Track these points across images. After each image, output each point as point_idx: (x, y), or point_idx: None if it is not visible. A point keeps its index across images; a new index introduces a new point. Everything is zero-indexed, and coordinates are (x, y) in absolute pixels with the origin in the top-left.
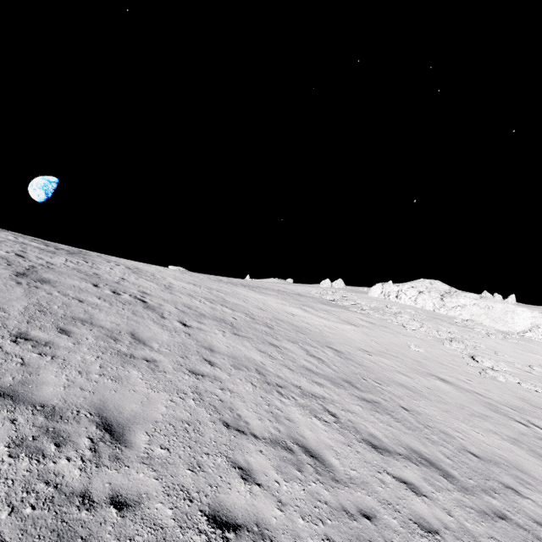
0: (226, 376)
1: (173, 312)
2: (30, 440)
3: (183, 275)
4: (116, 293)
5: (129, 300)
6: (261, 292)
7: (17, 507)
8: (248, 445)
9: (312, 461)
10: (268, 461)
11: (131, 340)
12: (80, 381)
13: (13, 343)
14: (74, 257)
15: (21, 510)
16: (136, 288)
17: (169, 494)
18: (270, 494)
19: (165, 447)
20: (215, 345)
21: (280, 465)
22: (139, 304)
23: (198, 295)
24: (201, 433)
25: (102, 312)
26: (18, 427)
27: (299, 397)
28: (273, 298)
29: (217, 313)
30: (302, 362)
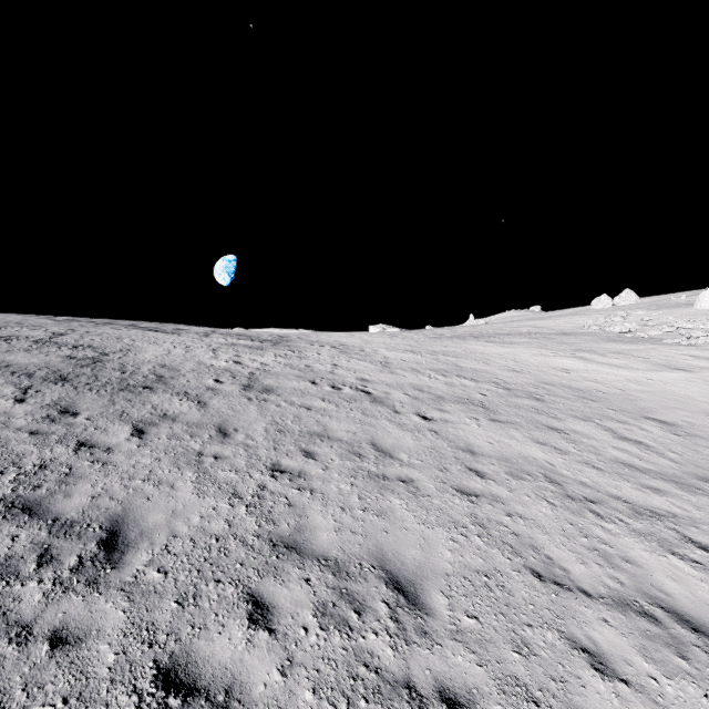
0: (506, 492)
1: (404, 401)
2: (330, 607)
3: (394, 340)
4: (336, 388)
5: (352, 395)
6: (503, 342)
7: (351, 698)
8: (582, 610)
9: (697, 639)
10: (622, 638)
11: (375, 453)
12: (347, 521)
13: (272, 479)
14: (280, 349)
15: (356, 702)
16: (353, 375)
17: (505, 692)
18: (650, 701)
19: (472, 615)
20: (473, 443)
21: (646, 646)
22: (364, 398)
23: (423, 367)
24: (509, 590)
25: (332, 420)
26: (314, 589)
27: (630, 518)
28: (525, 348)
29: (457, 391)
30: (612, 453)
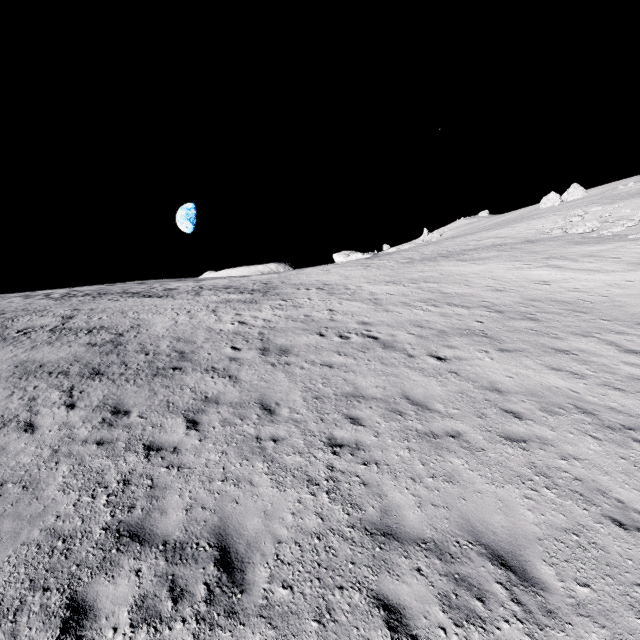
0: (550, 432)
1: (411, 342)
2: (453, 597)
3: (370, 272)
4: (344, 337)
5: (361, 343)
6: (474, 259)
7: None
8: None
9: None
10: None
11: (412, 407)
12: (423, 493)
13: (335, 456)
14: (272, 300)
15: None
16: (352, 319)
17: None
18: None
19: (582, 582)
20: (494, 379)
21: None
22: (374, 345)
23: (411, 299)
24: (601, 546)
25: (357, 375)
26: (429, 579)
27: None
28: (498, 263)
29: (454, 322)
30: (625, 370)
